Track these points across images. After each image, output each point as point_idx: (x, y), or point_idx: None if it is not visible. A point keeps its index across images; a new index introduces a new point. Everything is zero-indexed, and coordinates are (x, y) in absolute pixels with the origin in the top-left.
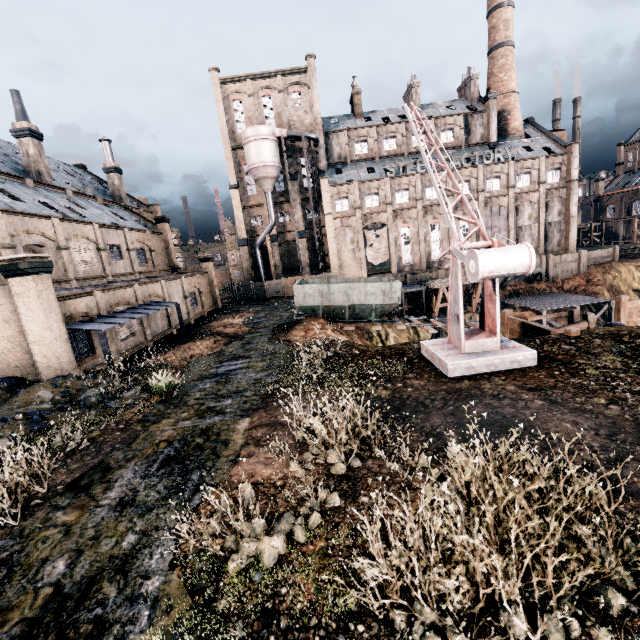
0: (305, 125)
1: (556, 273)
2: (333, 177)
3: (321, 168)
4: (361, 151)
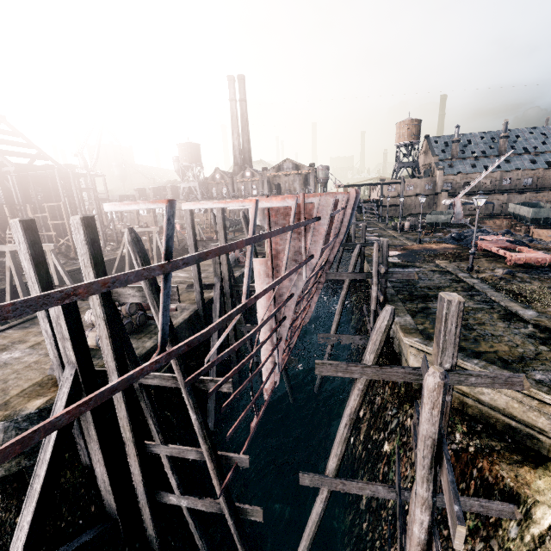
0: None
1: None
2: None
3: None
4: None
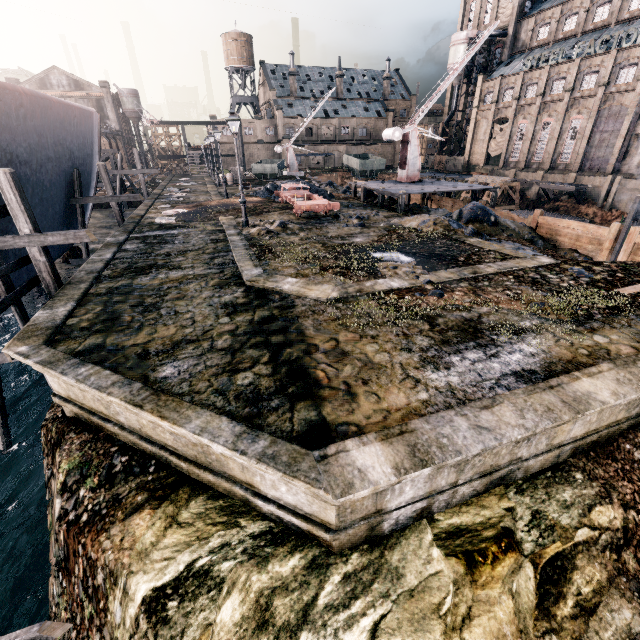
0: (506, 16)
1: (620, 201)
2: (498, 71)
3: (502, 60)
4: (542, 36)
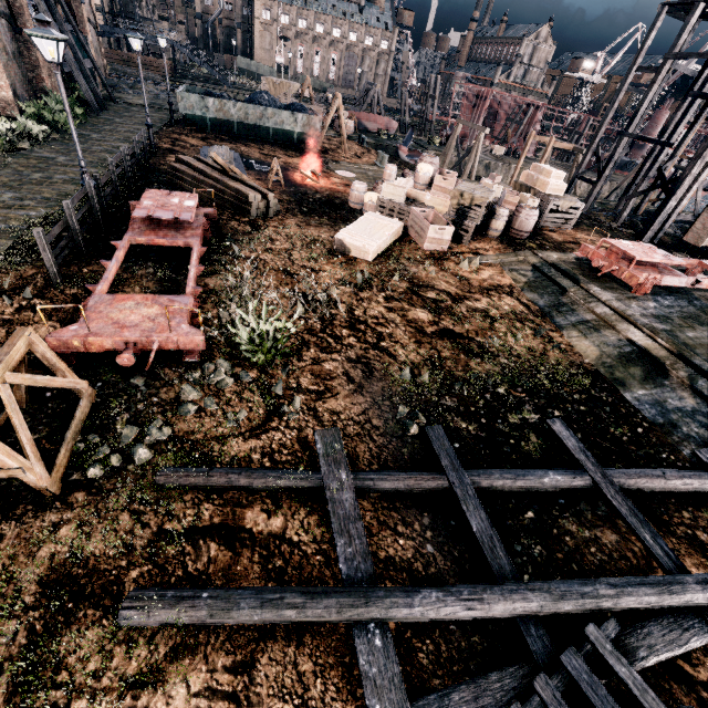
0: None
1: None
2: None
3: None
4: None
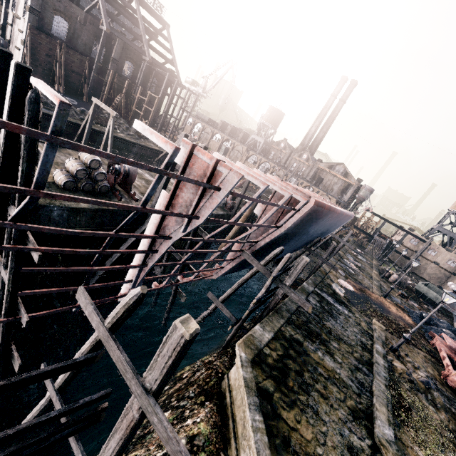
0: None
1: None
2: None
3: None
4: None
